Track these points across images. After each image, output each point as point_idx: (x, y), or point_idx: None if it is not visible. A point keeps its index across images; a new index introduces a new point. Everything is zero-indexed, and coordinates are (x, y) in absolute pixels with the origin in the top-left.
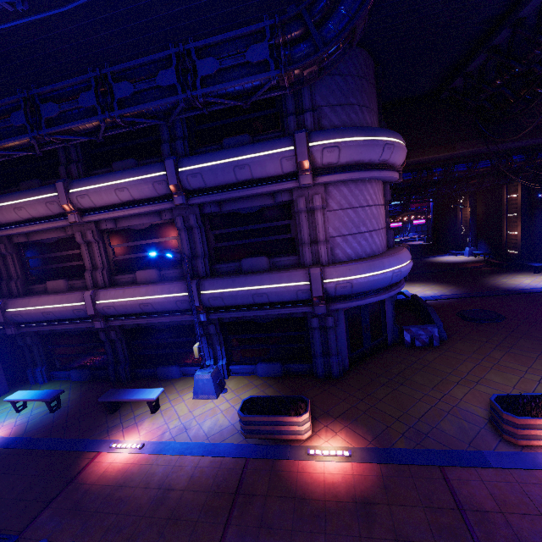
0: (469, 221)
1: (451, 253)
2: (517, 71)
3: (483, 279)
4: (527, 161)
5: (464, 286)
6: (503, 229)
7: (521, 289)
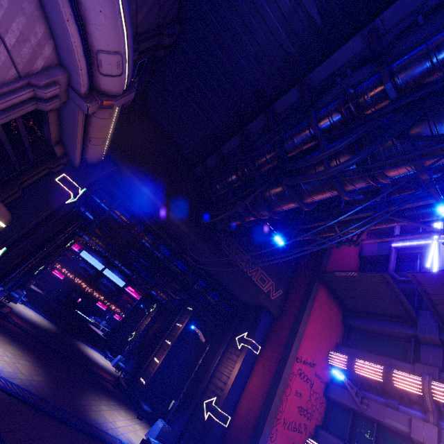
0: (142, 331)
1: (105, 353)
2: (247, 172)
3: (88, 393)
4: (204, 289)
5: (55, 386)
6: (154, 351)
7: (103, 429)
